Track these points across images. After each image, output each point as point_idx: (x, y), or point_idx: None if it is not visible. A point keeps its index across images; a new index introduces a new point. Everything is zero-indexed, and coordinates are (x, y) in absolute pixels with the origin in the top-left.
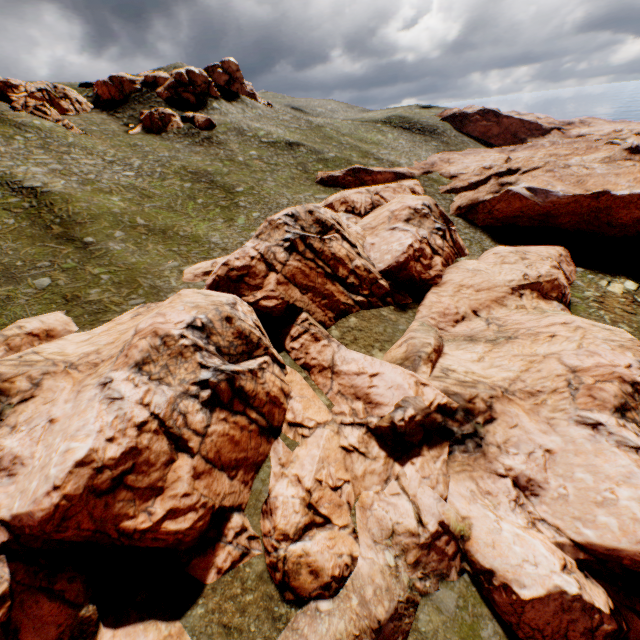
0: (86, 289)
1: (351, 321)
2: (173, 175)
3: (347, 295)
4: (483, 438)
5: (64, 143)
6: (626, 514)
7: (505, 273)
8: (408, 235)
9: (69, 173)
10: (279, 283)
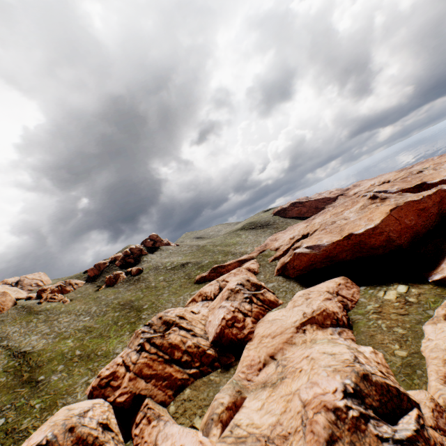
0: (22, 420)
1: (186, 393)
2: (111, 310)
3: (183, 371)
4: None
5: (58, 313)
6: None
7: (293, 315)
8: (223, 310)
9: (51, 332)
10: (130, 379)
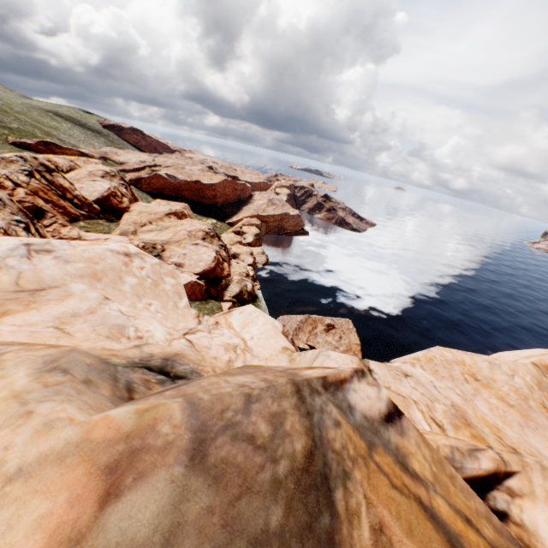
0: None
1: (82, 223)
2: None
3: (76, 209)
4: (162, 256)
5: None
6: (206, 260)
7: (162, 208)
8: (107, 183)
9: None
10: (28, 194)
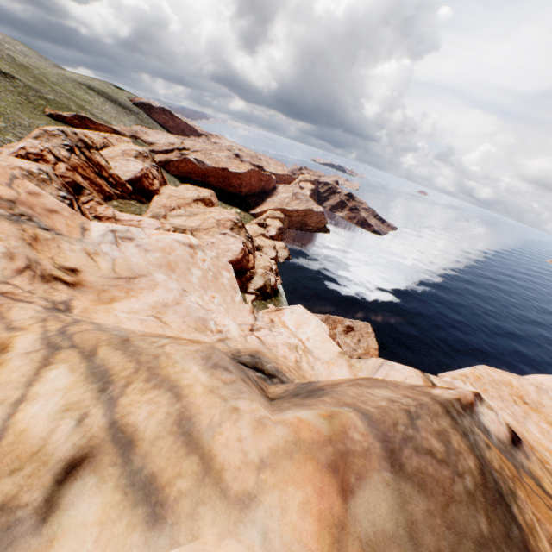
0: None
1: (115, 203)
2: None
3: (110, 188)
4: None
5: None
6: (233, 251)
7: (190, 194)
8: (140, 164)
9: None
10: (68, 170)
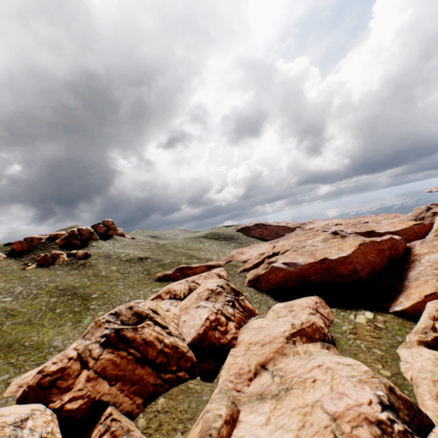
0: None
1: (159, 402)
2: (45, 293)
3: (156, 375)
4: None
5: None
6: None
7: (280, 325)
8: (206, 310)
9: None
10: (89, 379)
